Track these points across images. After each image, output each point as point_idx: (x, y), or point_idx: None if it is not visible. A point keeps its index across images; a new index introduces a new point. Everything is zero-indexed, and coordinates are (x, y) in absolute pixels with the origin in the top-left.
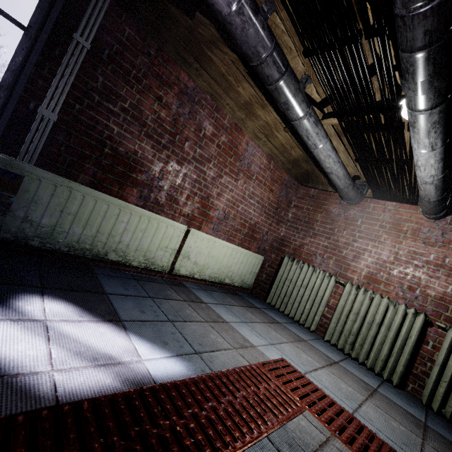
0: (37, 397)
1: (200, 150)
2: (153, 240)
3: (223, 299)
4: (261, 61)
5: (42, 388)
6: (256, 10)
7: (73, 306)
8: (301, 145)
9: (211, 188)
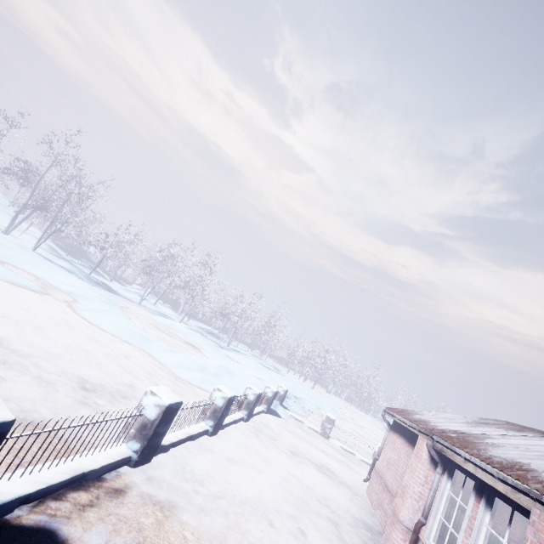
0: None
1: None
2: None
3: None
4: None
5: None
6: None
7: None
8: None
9: None
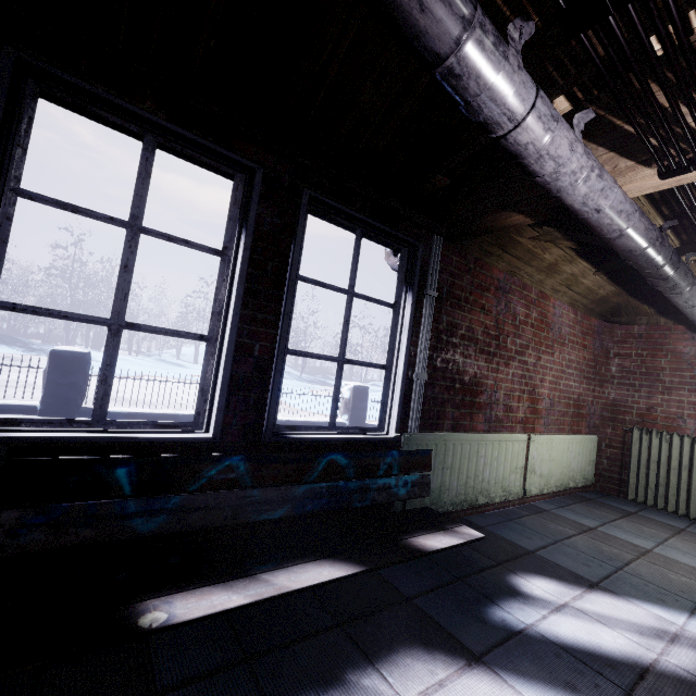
0: (695, 683)
1: (519, 339)
2: (505, 465)
3: (594, 515)
4: (659, 267)
5: (682, 673)
6: (661, 235)
7: (549, 579)
8: (614, 281)
9: (534, 377)
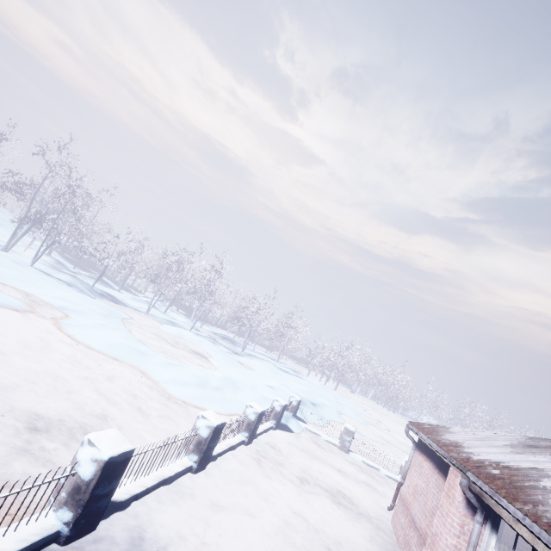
0: None
1: None
2: None
3: None
4: None
5: None
6: None
7: None
8: None
9: None
